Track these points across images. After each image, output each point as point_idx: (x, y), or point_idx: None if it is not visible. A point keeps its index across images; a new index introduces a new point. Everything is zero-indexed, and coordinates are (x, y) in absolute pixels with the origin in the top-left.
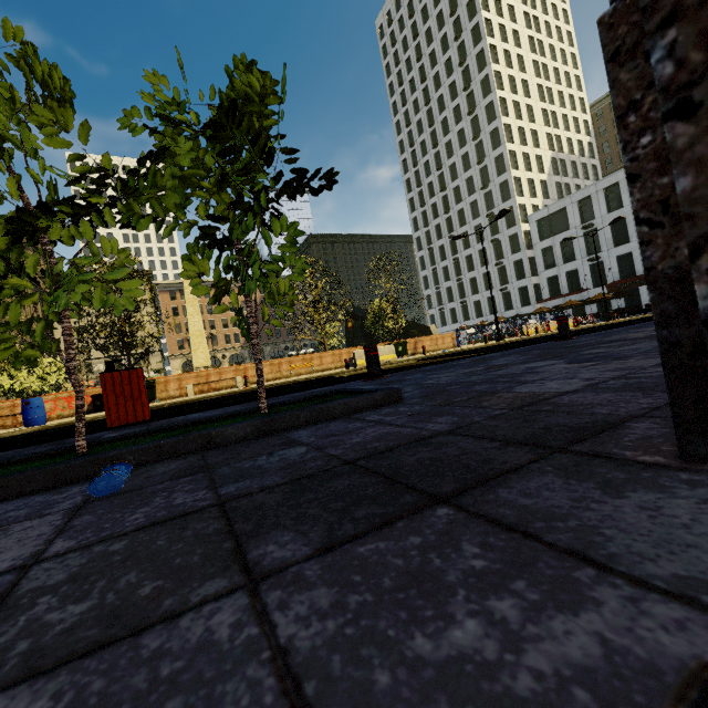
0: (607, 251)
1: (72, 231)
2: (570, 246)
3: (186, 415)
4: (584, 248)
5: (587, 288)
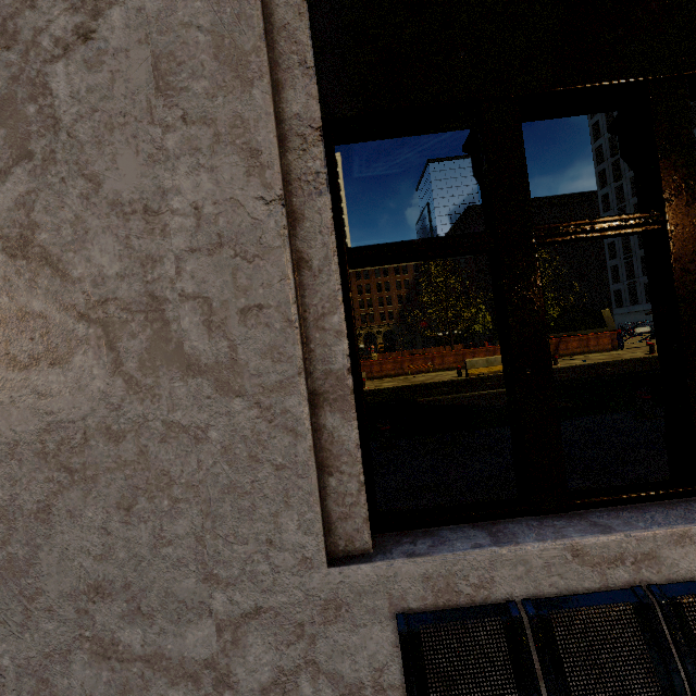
0: None
1: None
2: None
3: None
4: None
5: None
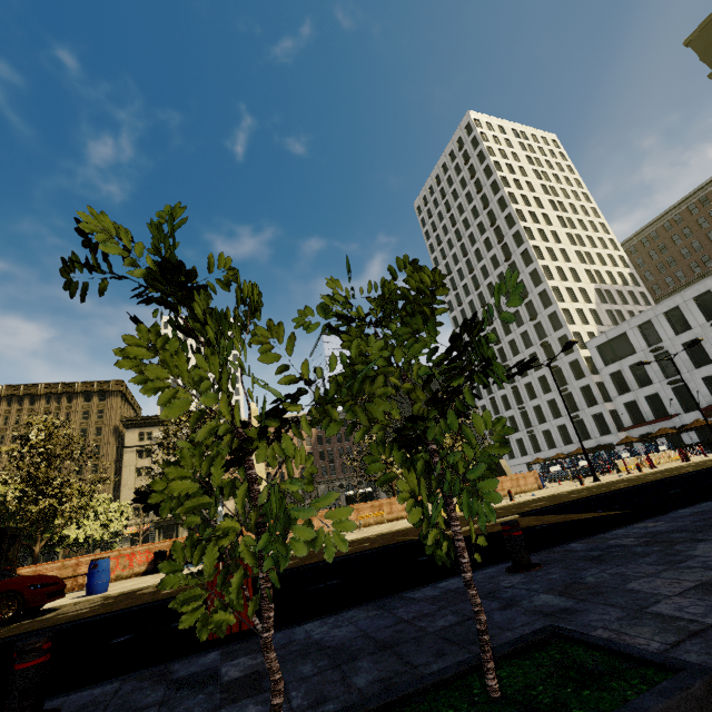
0: (688, 373)
1: (275, 449)
2: (641, 369)
3: (301, 624)
4: (659, 371)
5: (677, 413)
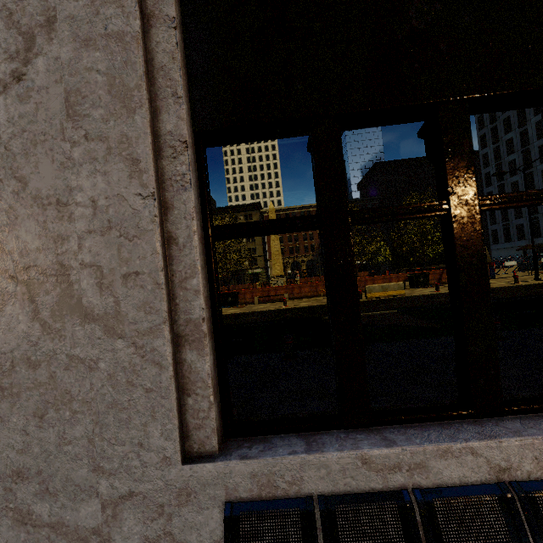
0: None
1: None
2: None
3: None
4: None
5: None
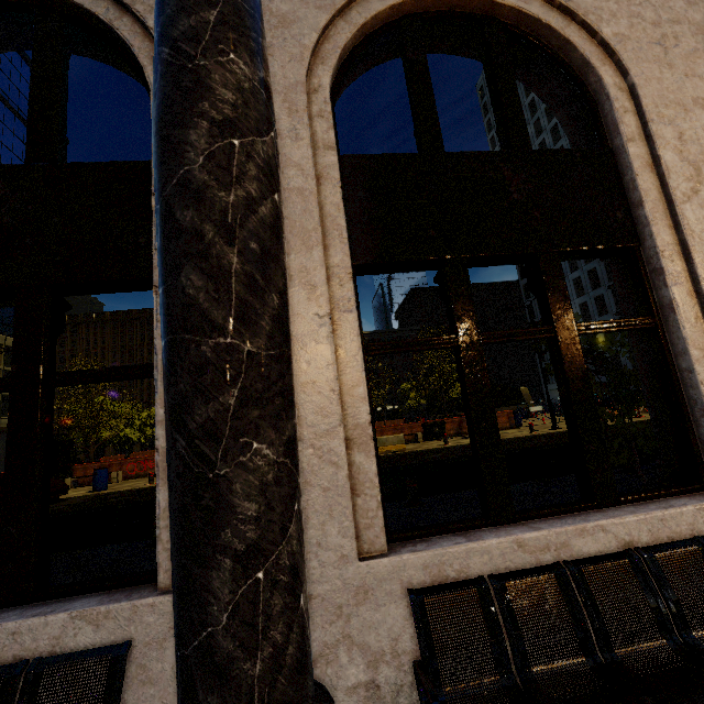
0: None
1: None
2: None
3: None
4: None
5: None
